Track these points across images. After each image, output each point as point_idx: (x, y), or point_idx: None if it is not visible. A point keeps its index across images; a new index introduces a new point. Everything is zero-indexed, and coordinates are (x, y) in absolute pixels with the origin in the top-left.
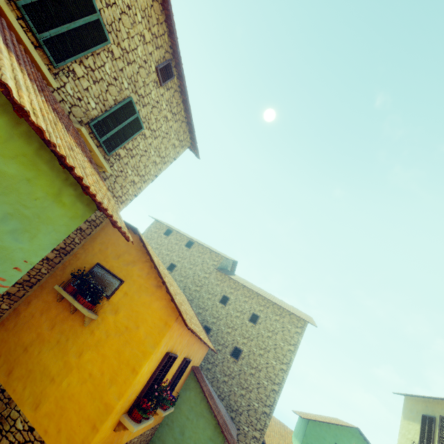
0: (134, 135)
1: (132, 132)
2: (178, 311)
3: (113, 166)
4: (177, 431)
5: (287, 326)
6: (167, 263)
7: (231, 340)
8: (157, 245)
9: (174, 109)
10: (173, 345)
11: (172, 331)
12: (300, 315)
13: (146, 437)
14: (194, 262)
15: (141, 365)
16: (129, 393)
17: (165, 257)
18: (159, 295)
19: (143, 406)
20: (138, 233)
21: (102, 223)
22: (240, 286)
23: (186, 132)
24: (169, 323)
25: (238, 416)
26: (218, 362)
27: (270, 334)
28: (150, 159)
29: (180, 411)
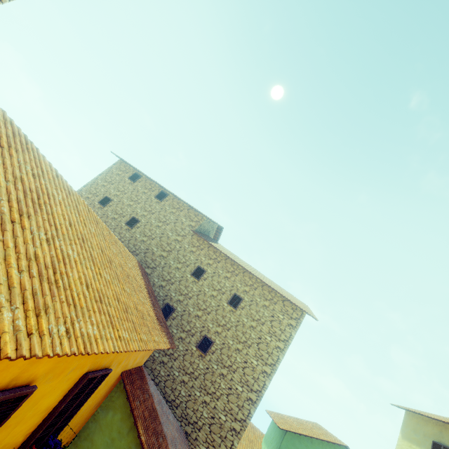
0: None
1: None
2: None
3: None
4: None
5: (278, 315)
6: (127, 217)
7: (200, 327)
8: (117, 192)
9: None
10: None
11: None
12: (296, 302)
13: None
14: (164, 219)
15: None
16: None
17: (126, 207)
18: None
19: None
20: None
21: None
22: (222, 256)
23: None
24: None
25: (196, 432)
26: (177, 354)
27: (255, 323)
28: None
29: (90, 444)
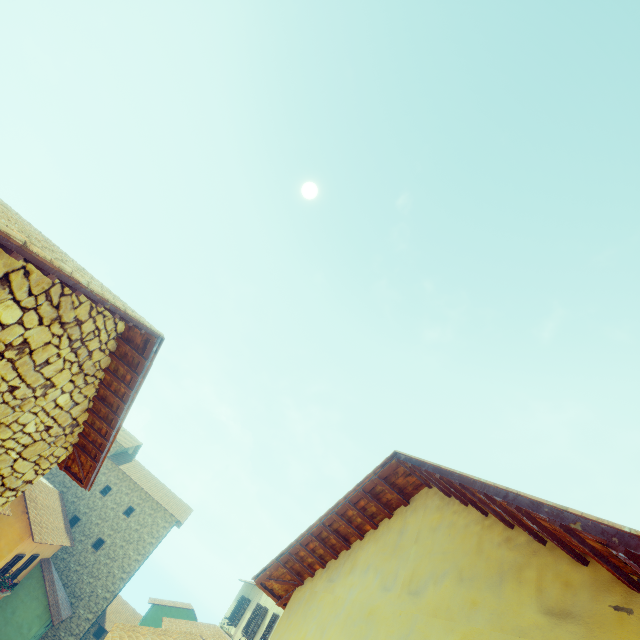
0: None
1: None
2: (32, 533)
3: None
4: (9, 612)
5: (158, 520)
6: None
7: (98, 532)
8: None
9: None
10: (24, 549)
11: (25, 542)
12: (175, 510)
13: None
14: None
15: None
16: None
17: None
18: (23, 518)
19: None
20: None
21: None
22: (128, 477)
23: None
24: (24, 538)
25: (79, 601)
26: (76, 552)
27: (140, 527)
28: None
29: (17, 595)
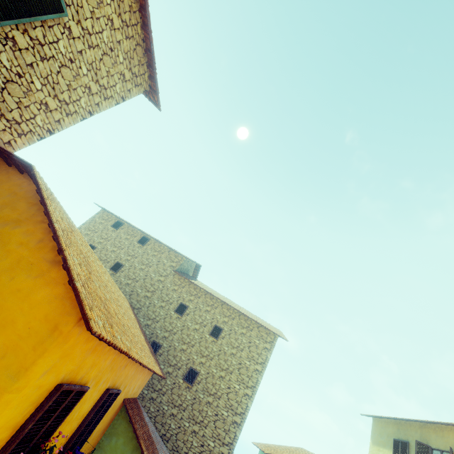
0: (46, 16)
1: (43, 9)
2: (78, 303)
3: None
4: None
5: (255, 341)
6: (111, 262)
7: (185, 360)
8: (100, 239)
9: (125, 16)
10: (77, 369)
11: (69, 343)
12: (269, 327)
13: None
14: (147, 262)
15: None
16: None
17: (110, 253)
18: (54, 276)
19: None
20: (32, 172)
21: None
22: (202, 292)
23: (143, 65)
24: (62, 328)
25: None
26: (166, 389)
27: (235, 350)
28: (80, 79)
29: None
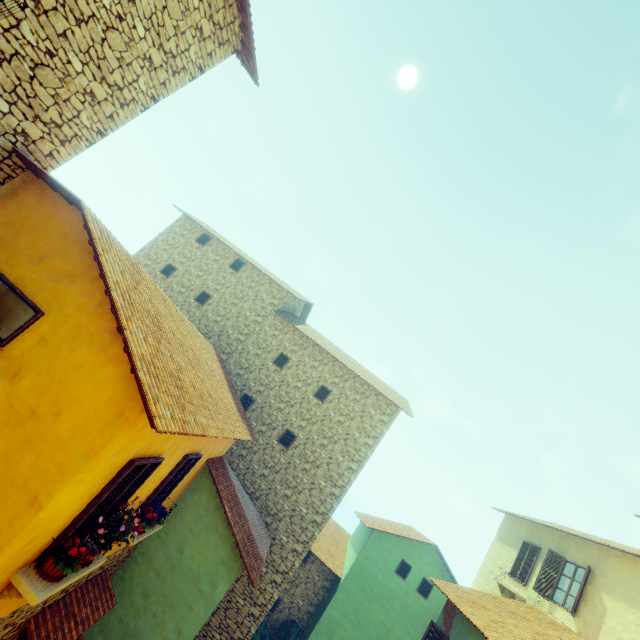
0: None
1: None
2: (142, 397)
3: (19, 27)
4: (172, 548)
5: (370, 410)
6: (196, 291)
7: (282, 421)
8: (182, 259)
9: None
10: (149, 445)
11: (137, 427)
12: (391, 397)
13: (115, 558)
14: (241, 295)
15: (52, 492)
16: (23, 542)
17: (194, 279)
18: (117, 352)
19: (71, 552)
20: (82, 212)
21: (12, 179)
22: (309, 342)
23: (231, 6)
24: (128, 414)
25: (277, 522)
26: (257, 448)
27: (343, 418)
28: (136, 46)
29: (180, 520)
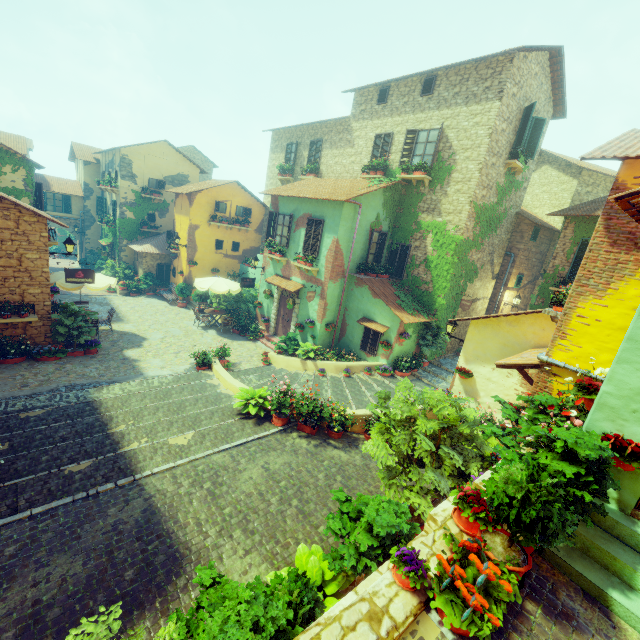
0: None
1: None
2: None
3: None
4: None
5: None
6: None
7: None
8: None
9: None
10: None
11: None
12: None
13: None
14: None
15: None
16: None
17: None
18: None
19: None
20: None
21: None
22: None
23: None
24: None
25: None
26: None
27: None
28: None
29: None
